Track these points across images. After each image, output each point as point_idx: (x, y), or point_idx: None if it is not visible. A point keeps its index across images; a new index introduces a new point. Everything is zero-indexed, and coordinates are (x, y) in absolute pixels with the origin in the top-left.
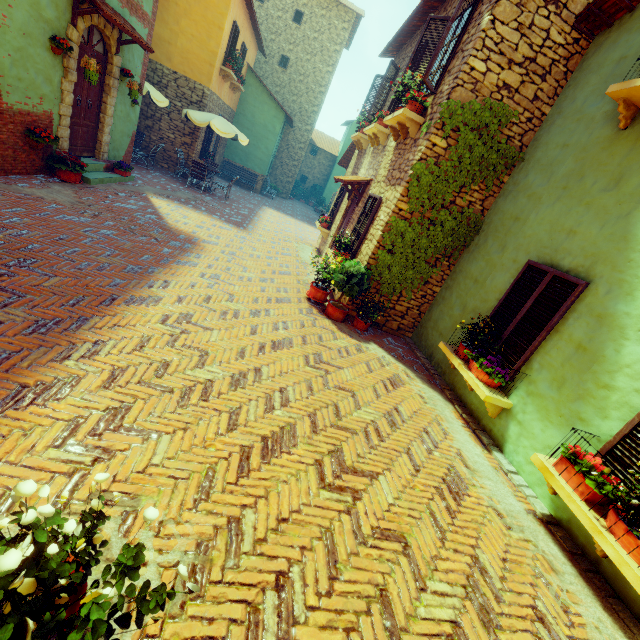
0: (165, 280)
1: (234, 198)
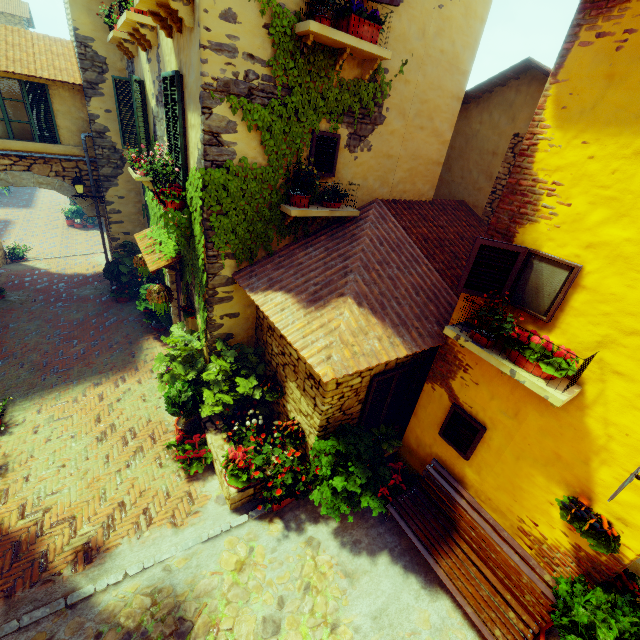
0: (9, 234)
1: (15, 190)
